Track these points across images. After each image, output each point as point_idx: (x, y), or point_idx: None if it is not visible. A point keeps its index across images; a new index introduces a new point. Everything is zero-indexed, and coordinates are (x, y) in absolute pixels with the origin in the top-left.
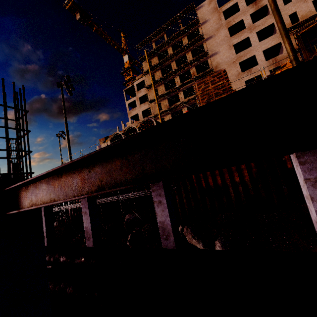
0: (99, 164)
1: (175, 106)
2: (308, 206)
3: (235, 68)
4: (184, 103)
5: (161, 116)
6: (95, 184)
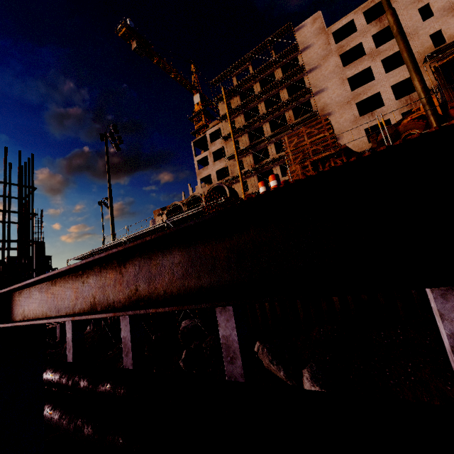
0: (93, 275)
1: (262, 165)
2: (439, 326)
3: (349, 111)
4: (275, 160)
5: (243, 178)
6: (88, 301)
